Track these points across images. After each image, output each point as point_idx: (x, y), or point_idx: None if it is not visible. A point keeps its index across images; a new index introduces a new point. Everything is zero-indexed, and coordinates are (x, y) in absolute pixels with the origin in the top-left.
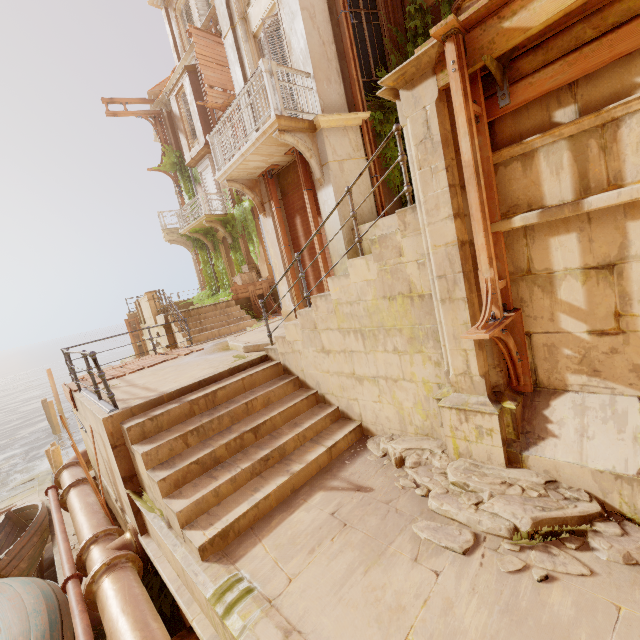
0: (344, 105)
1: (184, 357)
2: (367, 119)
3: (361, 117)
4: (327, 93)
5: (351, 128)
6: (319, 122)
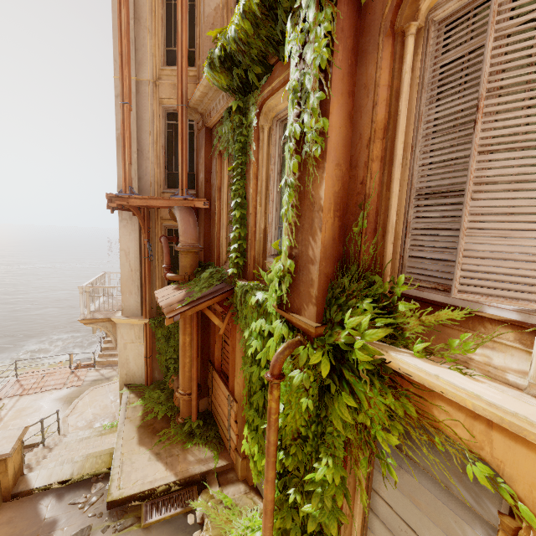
0: (139, 308)
1: (62, 391)
2: (147, 322)
3: (142, 321)
4: (128, 299)
5: (137, 324)
6: (113, 320)
